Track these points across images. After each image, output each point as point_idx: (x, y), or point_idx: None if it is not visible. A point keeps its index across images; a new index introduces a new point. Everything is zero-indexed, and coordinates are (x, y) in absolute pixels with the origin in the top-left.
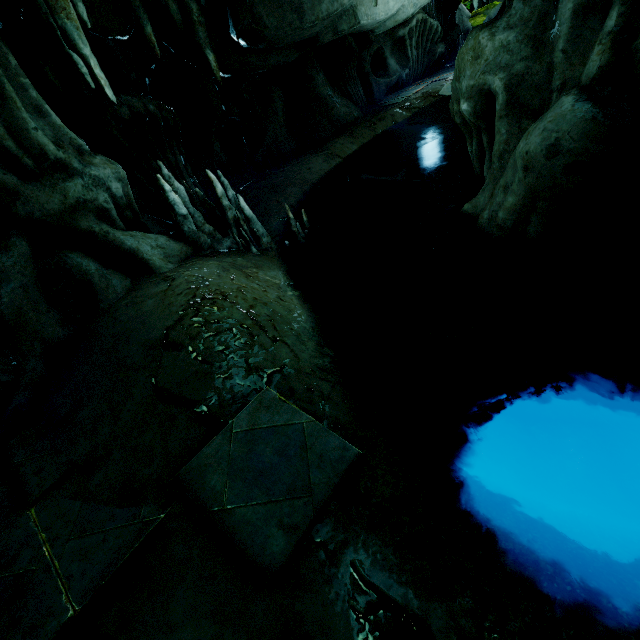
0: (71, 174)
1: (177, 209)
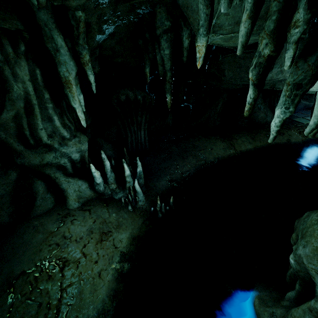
0: (51, 149)
1: (95, 179)
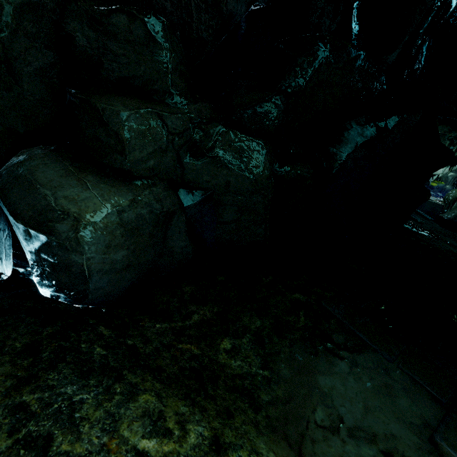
0: None
1: None
